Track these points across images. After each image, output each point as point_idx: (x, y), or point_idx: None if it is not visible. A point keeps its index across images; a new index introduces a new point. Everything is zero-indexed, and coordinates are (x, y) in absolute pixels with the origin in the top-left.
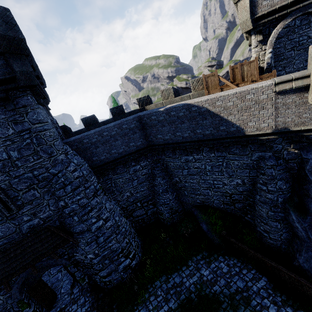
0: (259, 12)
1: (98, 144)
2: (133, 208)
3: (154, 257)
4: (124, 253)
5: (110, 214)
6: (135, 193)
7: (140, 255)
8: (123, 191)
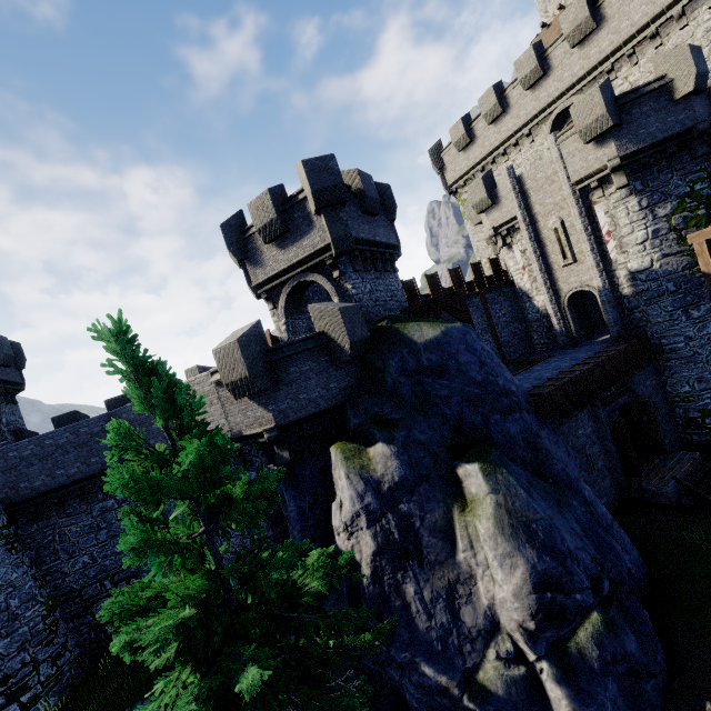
0: (257, 280)
1: (34, 459)
2: (96, 594)
3: (78, 705)
4: (10, 686)
5: (3, 592)
6: (101, 558)
7: (55, 701)
8: (77, 552)
